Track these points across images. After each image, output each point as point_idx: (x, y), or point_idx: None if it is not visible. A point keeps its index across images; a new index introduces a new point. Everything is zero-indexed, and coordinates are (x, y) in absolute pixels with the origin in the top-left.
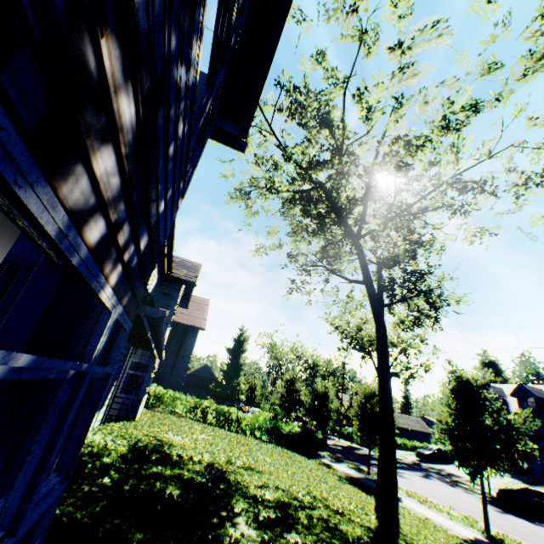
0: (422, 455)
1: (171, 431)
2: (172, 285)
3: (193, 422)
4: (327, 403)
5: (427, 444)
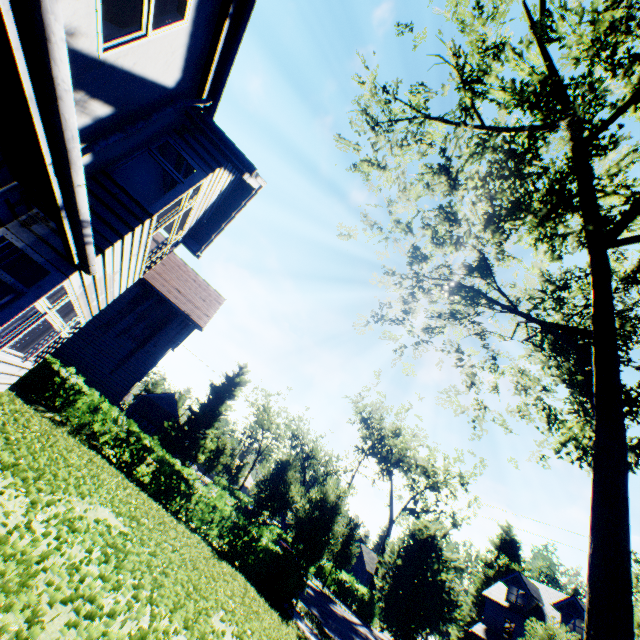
0: None
1: (9, 472)
2: (200, 149)
3: (106, 466)
4: (333, 522)
5: None
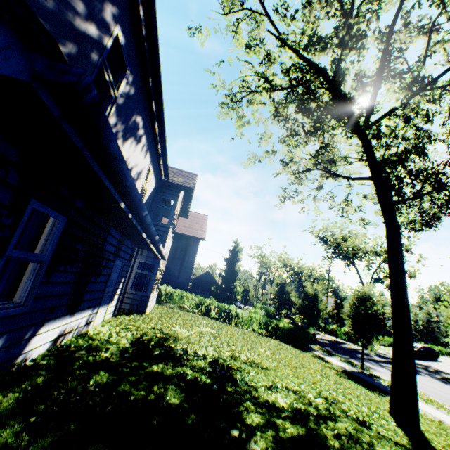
0: None
1: (177, 324)
2: (170, 191)
3: (198, 316)
4: (317, 304)
5: None
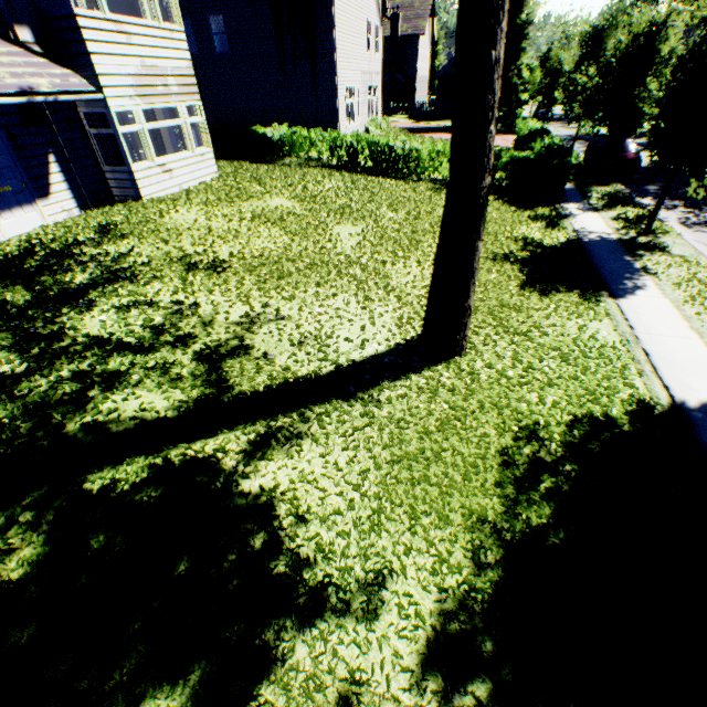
0: None
1: (192, 207)
2: None
3: (319, 174)
4: (643, 79)
5: None
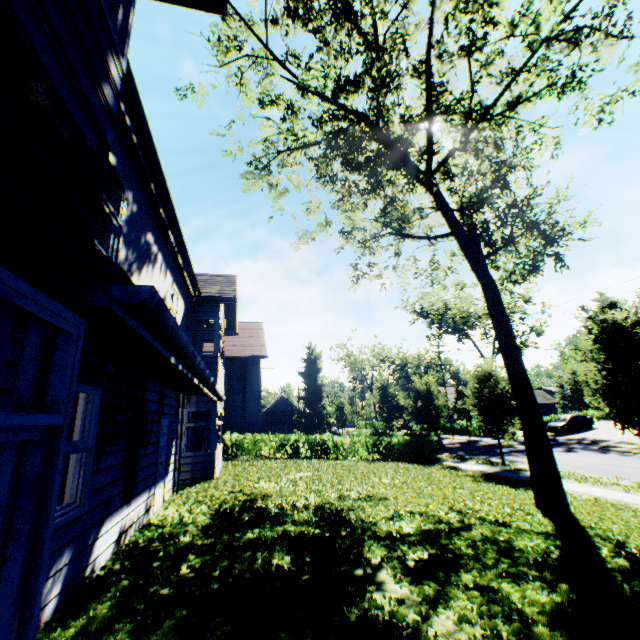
0: (555, 428)
1: (261, 479)
2: (206, 308)
3: (285, 461)
4: (433, 400)
5: (555, 416)
